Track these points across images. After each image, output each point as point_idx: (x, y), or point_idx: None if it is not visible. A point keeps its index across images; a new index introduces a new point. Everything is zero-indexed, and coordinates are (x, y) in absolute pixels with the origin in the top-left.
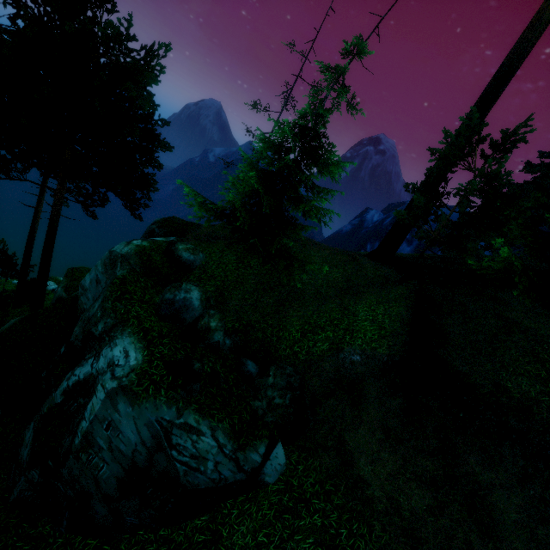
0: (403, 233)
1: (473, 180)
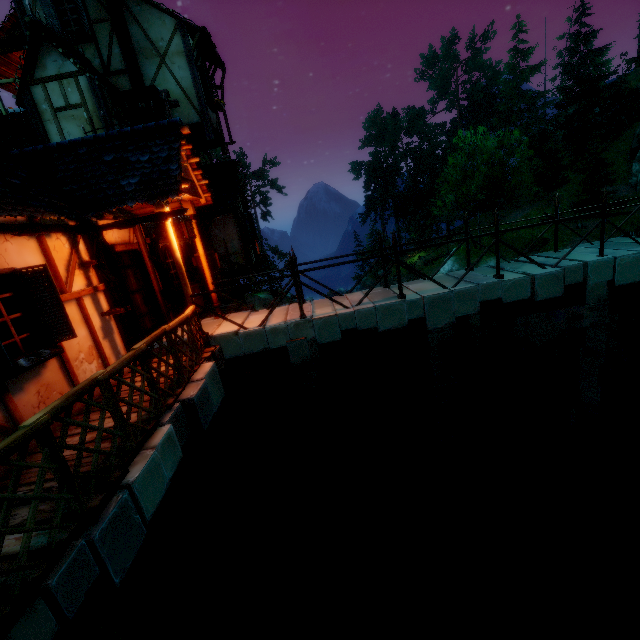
0: None
1: None
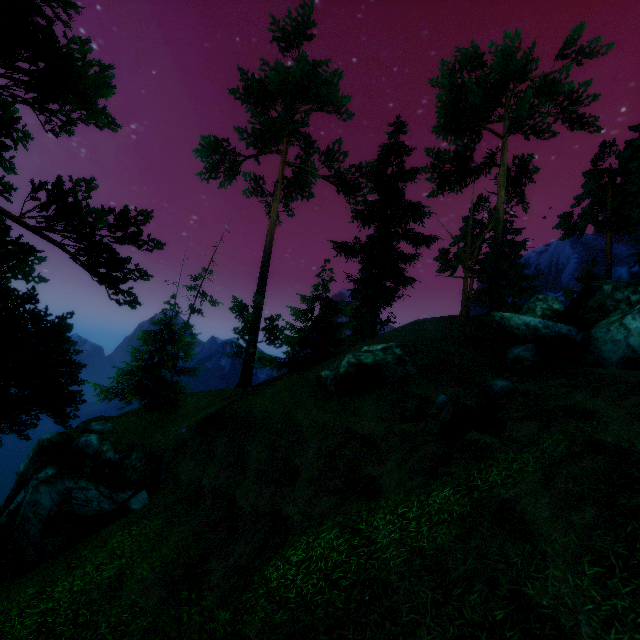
0: (249, 364)
1: (246, 326)
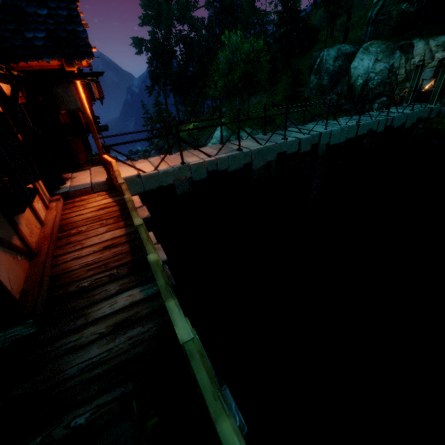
0: None
1: None
